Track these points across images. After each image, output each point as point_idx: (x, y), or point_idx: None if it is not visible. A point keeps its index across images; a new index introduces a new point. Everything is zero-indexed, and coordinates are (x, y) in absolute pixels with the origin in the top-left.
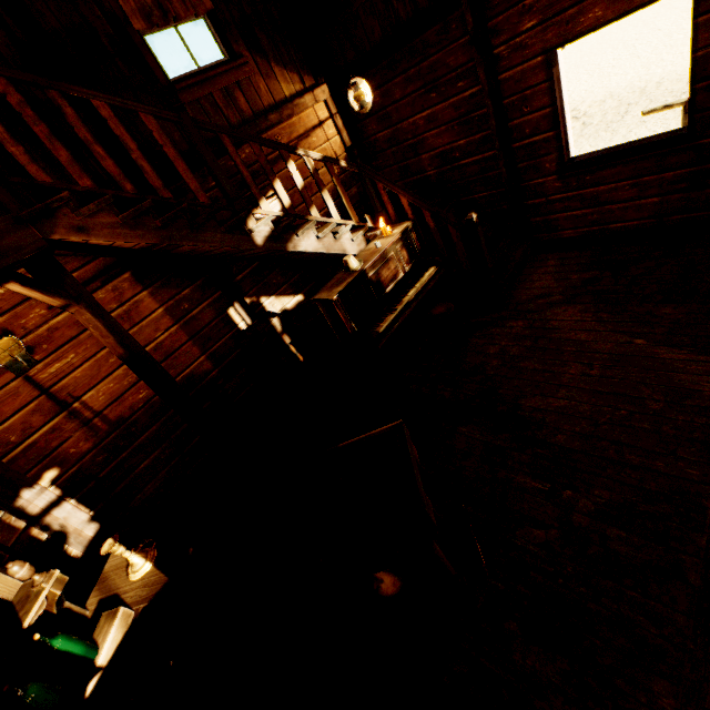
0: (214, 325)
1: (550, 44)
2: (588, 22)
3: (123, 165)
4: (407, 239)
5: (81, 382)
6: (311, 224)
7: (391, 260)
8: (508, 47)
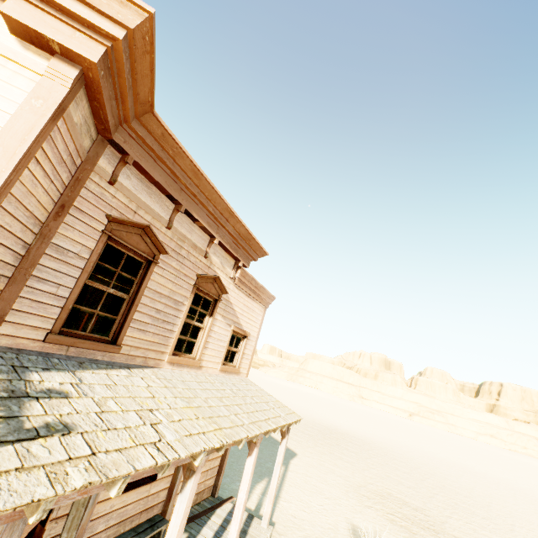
0: None
1: None
2: None
3: None
4: None
5: None
6: None
7: None
8: None
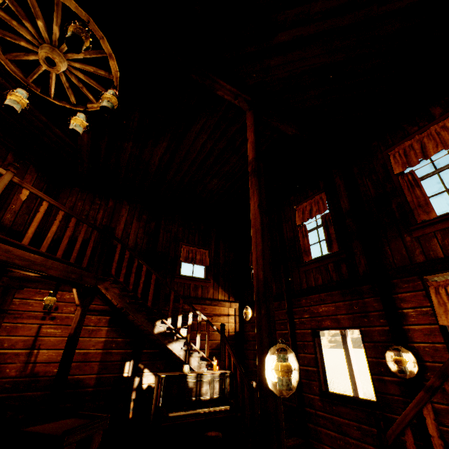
0: (115, 363)
1: (313, 327)
2: (325, 325)
3: (144, 286)
4: (223, 379)
5: (49, 343)
6: (182, 340)
7: (206, 382)
8: (299, 320)
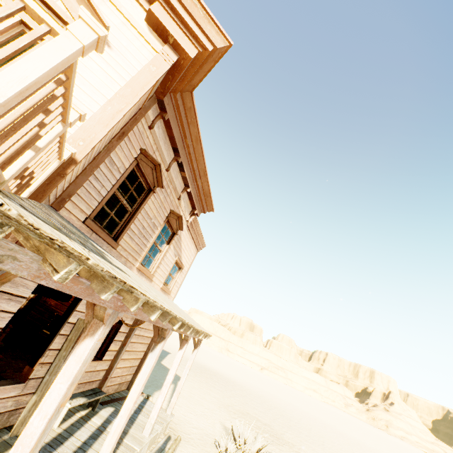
0: None
1: None
2: None
3: None
4: None
5: None
6: None
7: None
8: None
